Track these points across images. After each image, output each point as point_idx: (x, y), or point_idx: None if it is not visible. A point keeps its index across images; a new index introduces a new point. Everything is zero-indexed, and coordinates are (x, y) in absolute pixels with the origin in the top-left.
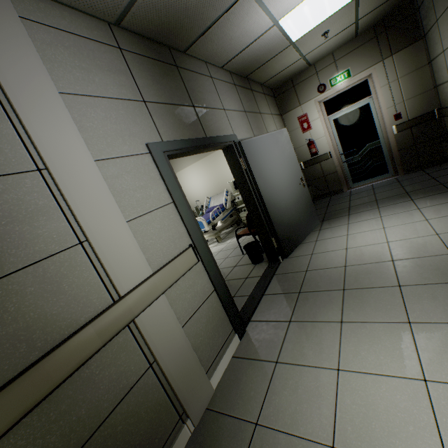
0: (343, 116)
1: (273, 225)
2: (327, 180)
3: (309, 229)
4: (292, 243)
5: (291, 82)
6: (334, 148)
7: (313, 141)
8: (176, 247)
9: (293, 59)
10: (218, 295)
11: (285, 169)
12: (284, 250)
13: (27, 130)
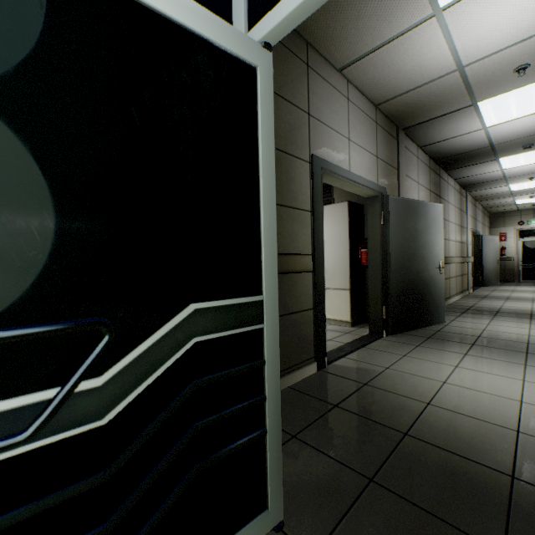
0: (528, 241)
1: (482, 271)
2: (505, 272)
3: (494, 283)
4: (486, 283)
5: (502, 214)
6: (517, 256)
7: (504, 248)
8: (470, 255)
9: (511, 207)
10: (472, 275)
11: (492, 253)
12: (483, 283)
13: (467, 221)
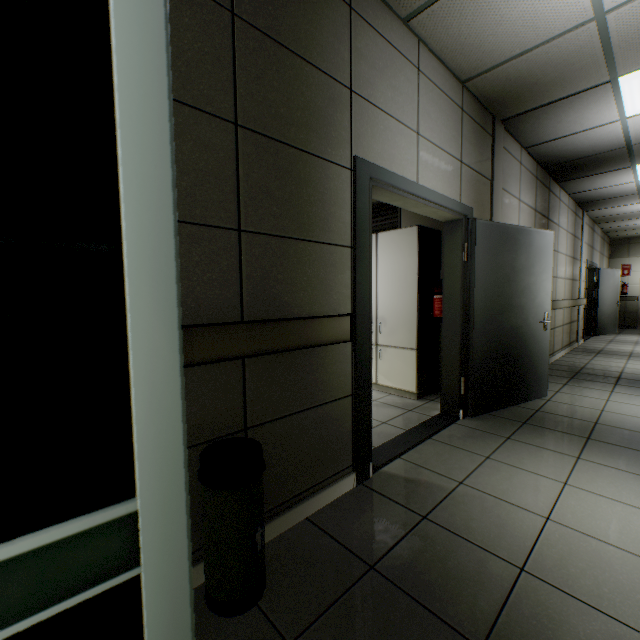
0: None
1: (596, 315)
2: (625, 316)
3: (610, 331)
4: (600, 331)
5: (627, 240)
6: None
7: (627, 285)
8: (582, 296)
9: None
10: (583, 321)
11: (611, 292)
12: (596, 331)
13: (581, 251)
